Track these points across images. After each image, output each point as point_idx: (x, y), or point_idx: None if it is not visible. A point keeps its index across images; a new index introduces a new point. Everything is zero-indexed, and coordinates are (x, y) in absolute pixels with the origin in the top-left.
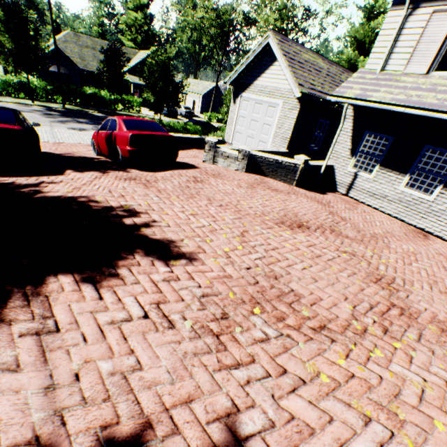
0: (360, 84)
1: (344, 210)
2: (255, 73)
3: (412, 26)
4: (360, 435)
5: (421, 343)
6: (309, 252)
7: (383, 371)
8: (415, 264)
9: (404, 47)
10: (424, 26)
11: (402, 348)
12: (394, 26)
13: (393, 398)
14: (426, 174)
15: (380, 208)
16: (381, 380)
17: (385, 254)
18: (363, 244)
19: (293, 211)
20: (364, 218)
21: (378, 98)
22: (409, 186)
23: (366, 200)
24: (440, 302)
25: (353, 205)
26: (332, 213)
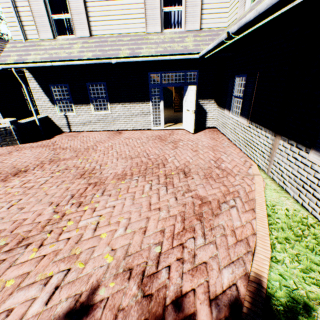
0: (15, 51)
1: (67, 142)
2: None
3: (22, 5)
4: (40, 296)
5: (104, 195)
6: (21, 189)
7: (71, 233)
8: (112, 151)
9: (28, 21)
10: (29, 5)
11: (91, 207)
12: (10, 5)
13: (76, 245)
14: (100, 99)
15: (94, 129)
16: (69, 240)
17: (92, 156)
18: (77, 157)
19: (12, 165)
20: (82, 141)
21: (33, 59)
22: (98, 110)
23: (84, 129)
24: (121, 164)
25: (76, 136)
26: (55, 149)
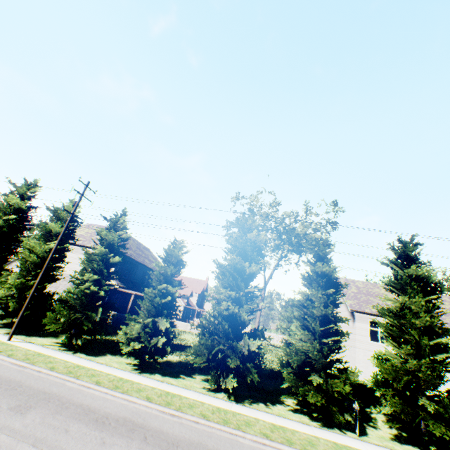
0: None
1: None
2: (13, 261)
3: None
4: None
5: None
6: None
7: None
8: None
9: None
10: None
11: None
12: None
13: None
14: None
15: None
16: None
17: None
18: None
19: None
20: None
21: None
22: None
23: None
24: None
25: None
26: None
